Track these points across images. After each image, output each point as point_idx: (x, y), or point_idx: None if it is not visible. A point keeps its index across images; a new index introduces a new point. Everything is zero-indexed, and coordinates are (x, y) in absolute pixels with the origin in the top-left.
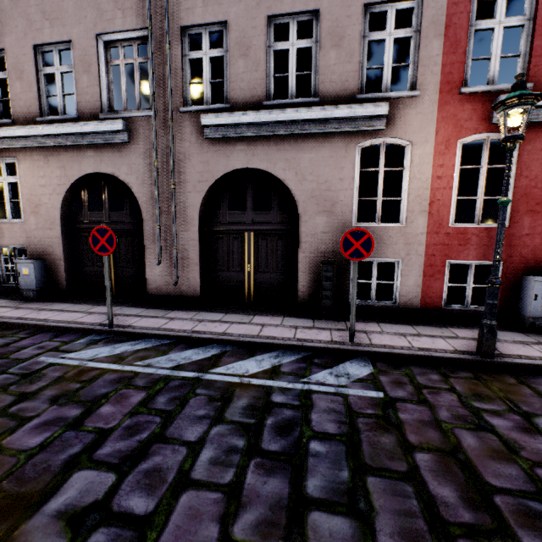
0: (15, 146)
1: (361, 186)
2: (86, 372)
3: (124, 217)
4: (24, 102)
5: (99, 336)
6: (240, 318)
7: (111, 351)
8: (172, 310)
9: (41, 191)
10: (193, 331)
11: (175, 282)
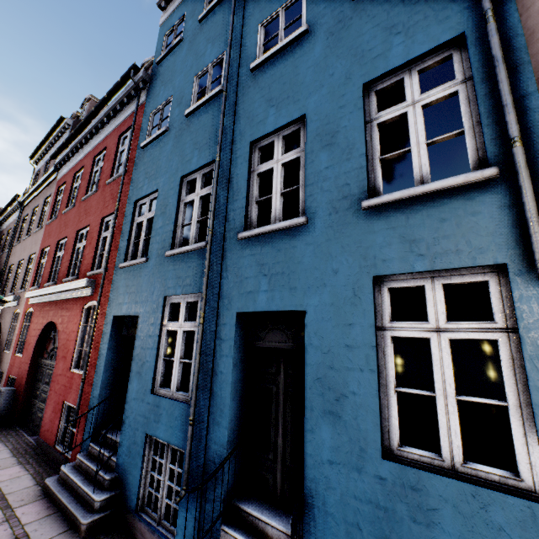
0: None
1: None
2: None
3: None
4: None
5: None
6: None
7: None
8: None
9: None
10: None
11: None
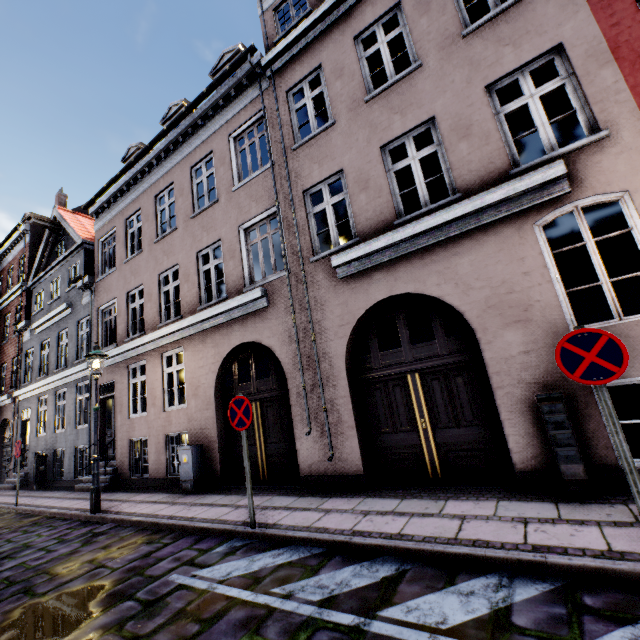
0: (182, 337)
1: (567, 282)
2: (211, 602)
3: (270, 383)
4: (190, 298)
5: (240, 541)
6: (423, 505)
7: (247, 565)
8: (329, 497)
9: (200, 373)
10: (353, 532)
11: (330, 456)
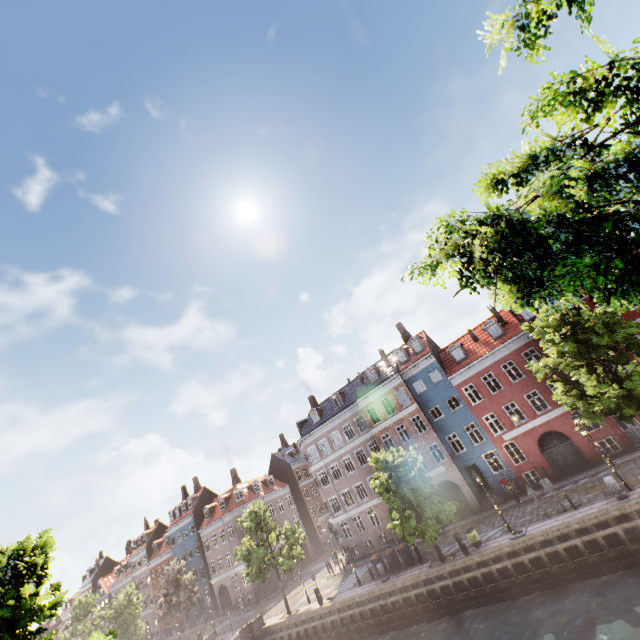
0: None
1: None
2: None
3: None
4: None
5: None
6: None
7: None
8: None
9: None
10: None
11: None
